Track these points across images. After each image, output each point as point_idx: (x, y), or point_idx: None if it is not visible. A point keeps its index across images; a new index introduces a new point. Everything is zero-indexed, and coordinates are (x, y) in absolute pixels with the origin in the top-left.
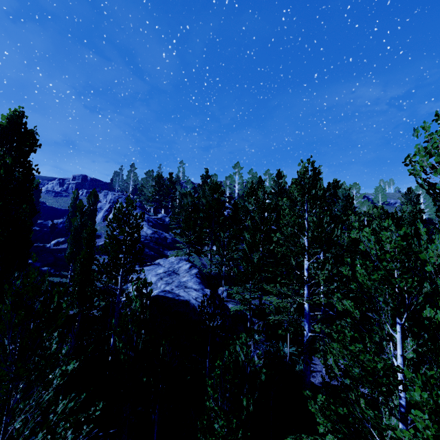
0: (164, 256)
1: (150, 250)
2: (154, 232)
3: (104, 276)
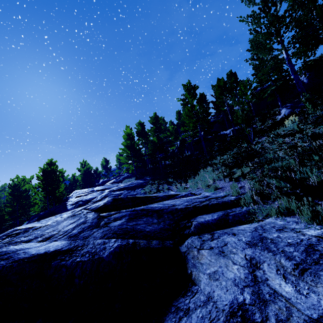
0: None
1: None
2: None
3: None
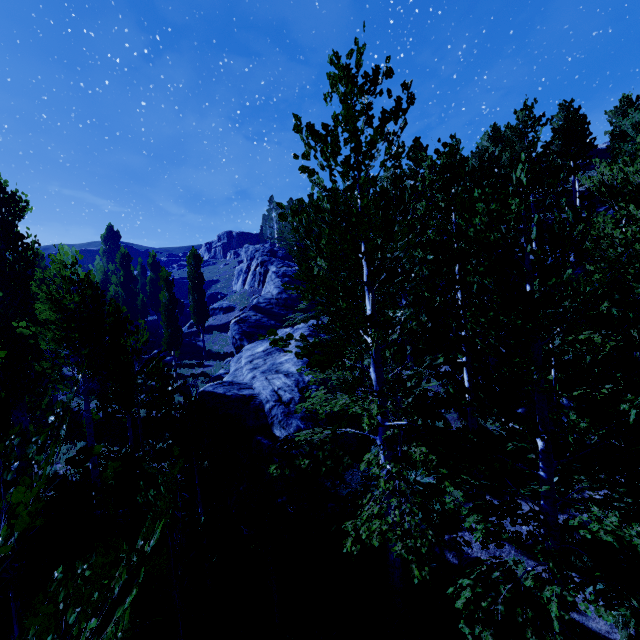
0: (292, 325)
1: (270, 319)
2: (281, 291)
3: (225, 361)
